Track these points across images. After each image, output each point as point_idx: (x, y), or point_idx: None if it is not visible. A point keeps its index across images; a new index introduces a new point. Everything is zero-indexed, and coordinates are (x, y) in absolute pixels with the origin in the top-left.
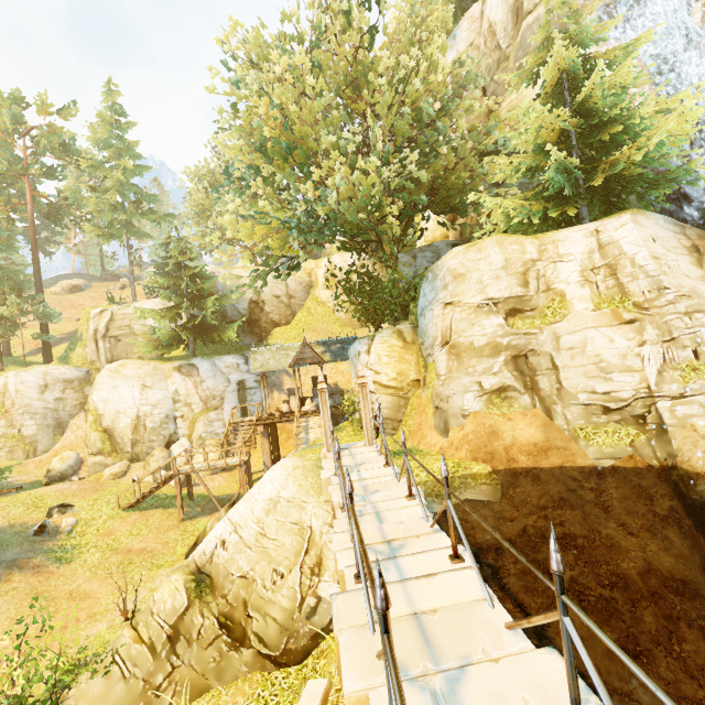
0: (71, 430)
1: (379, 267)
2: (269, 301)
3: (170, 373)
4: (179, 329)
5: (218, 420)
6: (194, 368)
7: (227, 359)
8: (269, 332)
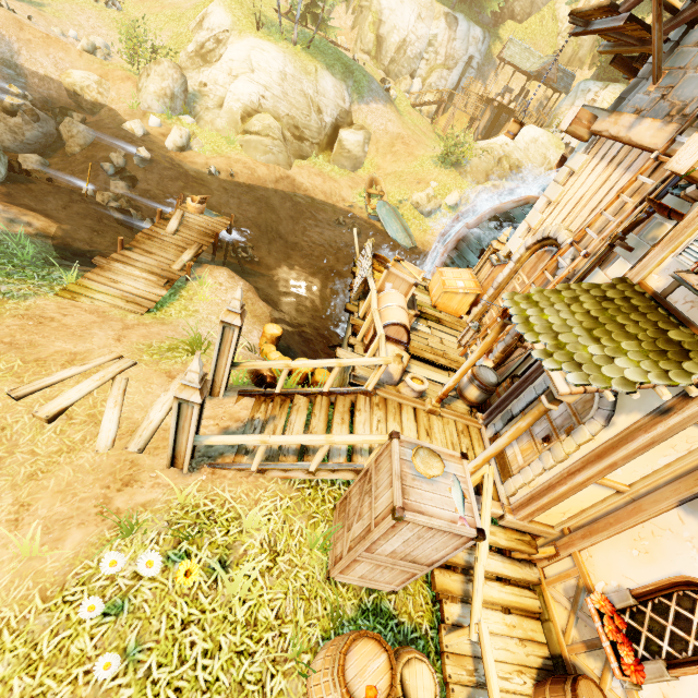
0: (335, 16)
1: None
2: None
3: (439, 16)
4: None
5: (445, 79)
6: (455, 23)
7: (477, 30)
8: (504, 21)
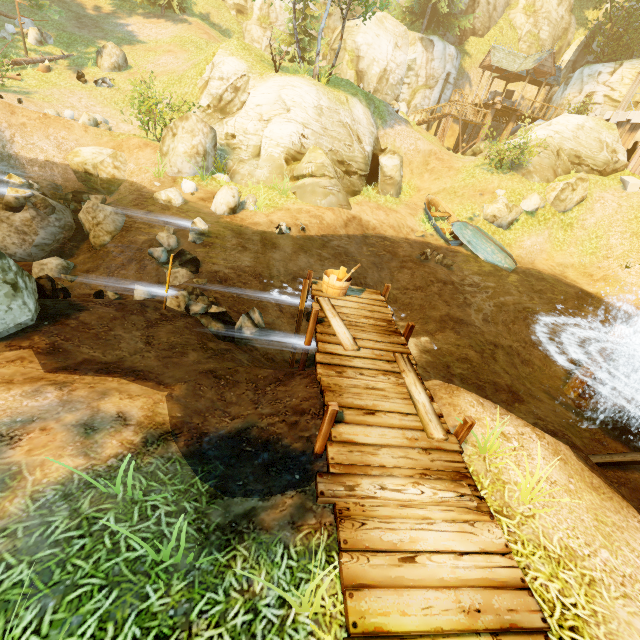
0: None
1: (569, 10)
2: (482, 4)
3: (414, 42)
4: (437, 1)
5: (428, 98)
6: (431, 45)
7: (451, 48)
8: (467, 38)
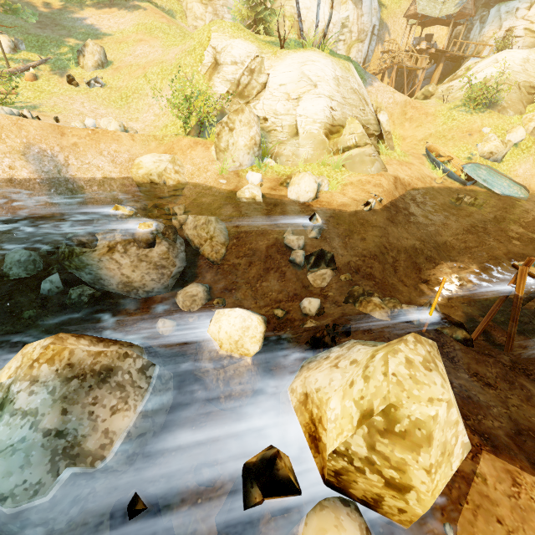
0: None
1: None
2: None
3: (345, 0)
4: None
5: (361, 51)
6: (360, 1)
7: (375, 2)
8: None
